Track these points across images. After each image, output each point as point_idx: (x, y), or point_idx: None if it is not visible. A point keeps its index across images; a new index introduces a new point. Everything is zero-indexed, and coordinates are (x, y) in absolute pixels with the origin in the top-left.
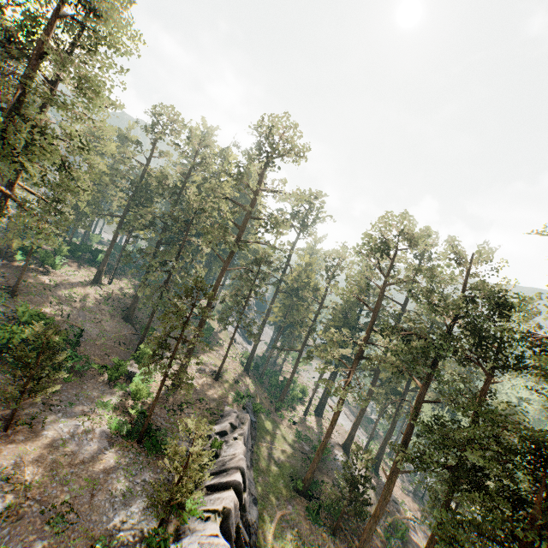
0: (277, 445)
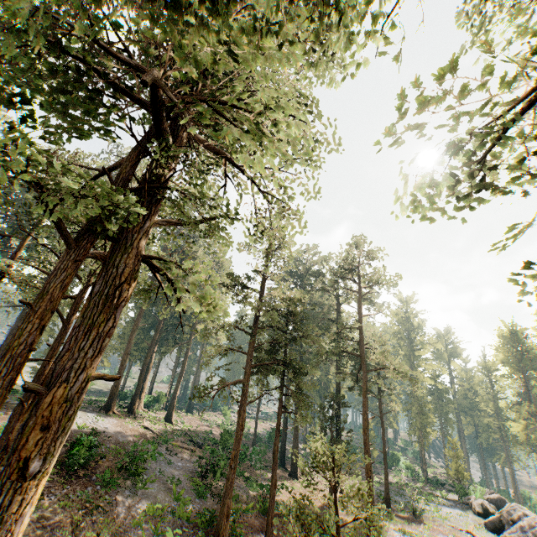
0: None
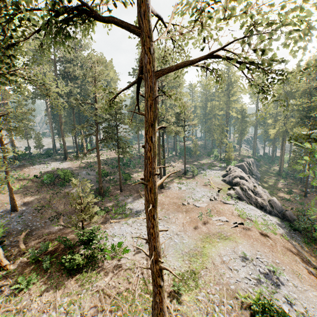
0: (270, 170)
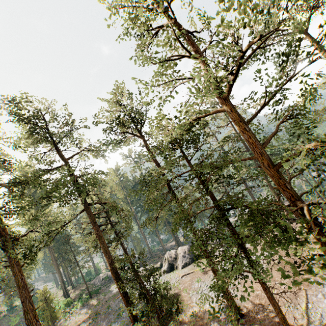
0: None
